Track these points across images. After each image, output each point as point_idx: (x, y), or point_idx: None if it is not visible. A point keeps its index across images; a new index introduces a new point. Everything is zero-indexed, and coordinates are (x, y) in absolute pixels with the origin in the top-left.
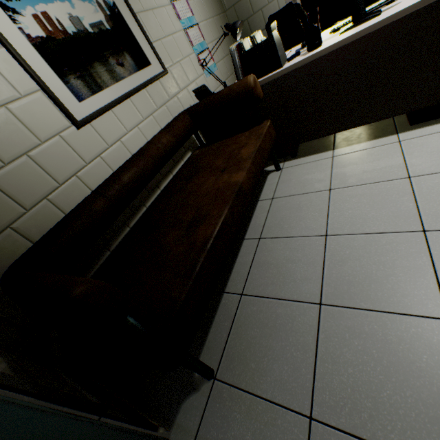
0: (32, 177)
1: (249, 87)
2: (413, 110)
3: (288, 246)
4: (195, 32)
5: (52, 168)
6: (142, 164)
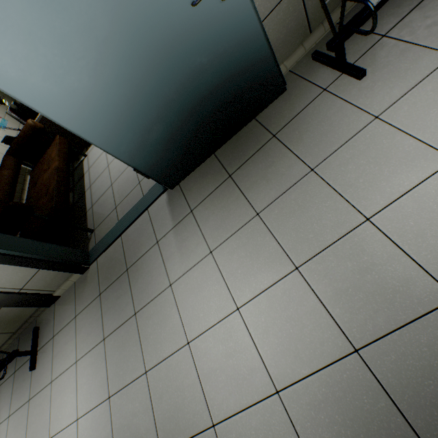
0: None
1: (32, 126)
2: None
3: (100, 179)
4: None
5: None
6: (3, 188)
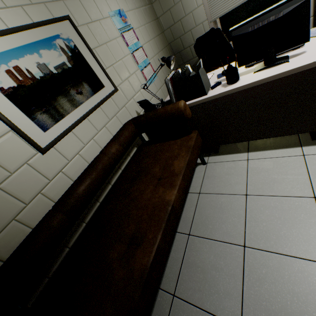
0: (2, 205)
1: (180, 111)
2: (315, 130)
3: (212, 250)
4: (140, 53)
5: (20, 192)
6: (95, 175)
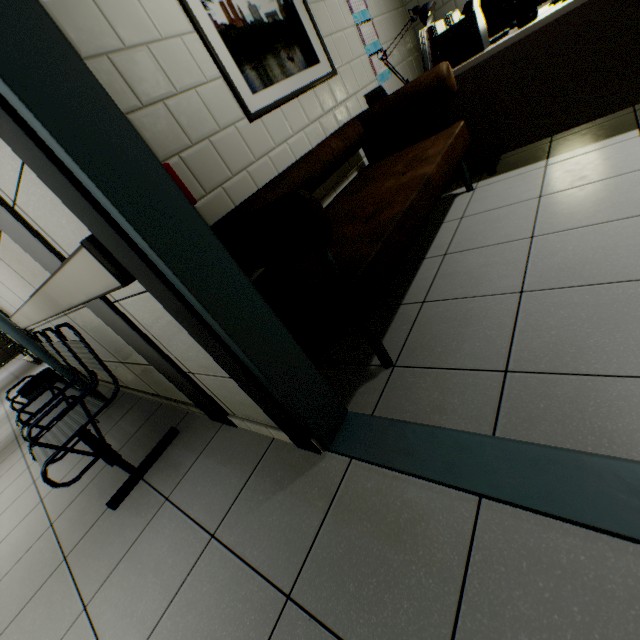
0: (212, 163)
1: (440, 77)
2: None
3: (482, 254)
4: (368, 29)
5: (227, 158)
6: (311, 166)
